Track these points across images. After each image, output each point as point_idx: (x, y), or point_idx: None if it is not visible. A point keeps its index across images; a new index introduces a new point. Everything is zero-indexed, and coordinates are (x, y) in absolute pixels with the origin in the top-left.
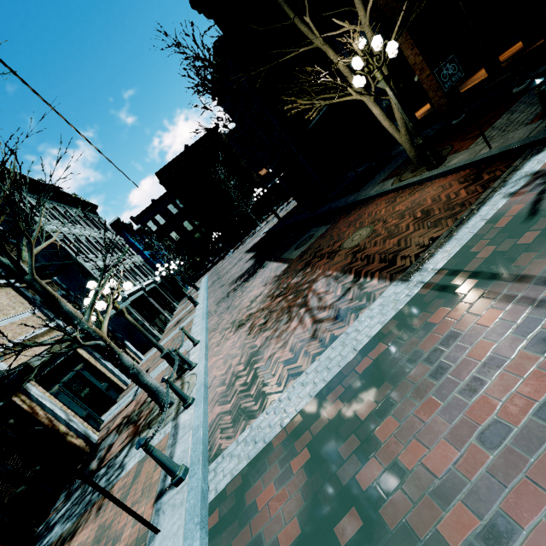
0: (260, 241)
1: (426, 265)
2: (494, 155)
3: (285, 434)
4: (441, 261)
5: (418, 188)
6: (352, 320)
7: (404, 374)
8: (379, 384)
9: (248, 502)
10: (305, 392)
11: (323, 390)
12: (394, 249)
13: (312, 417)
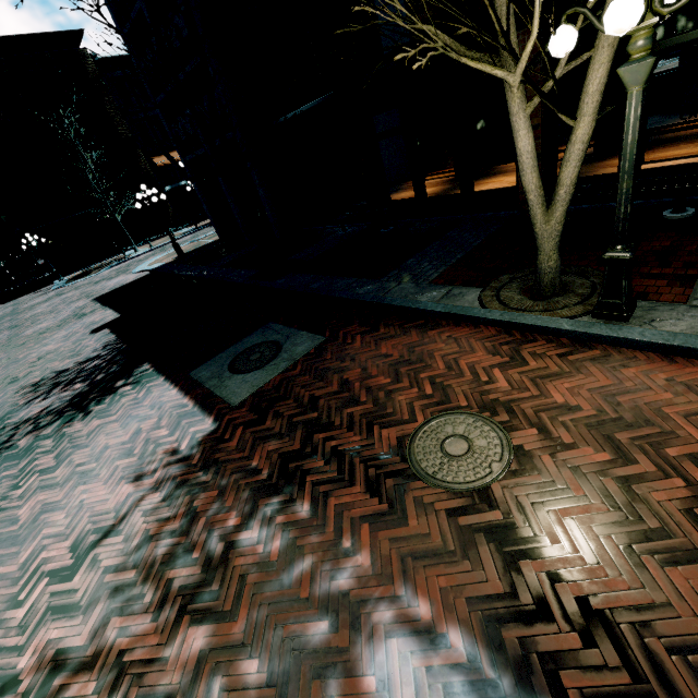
0: (134, 286)
1: None
2: None
3: None
4: None
5: (581, 349)
6: None
7: None
8: None
9: None
10: None
11: None
12: None
13: None
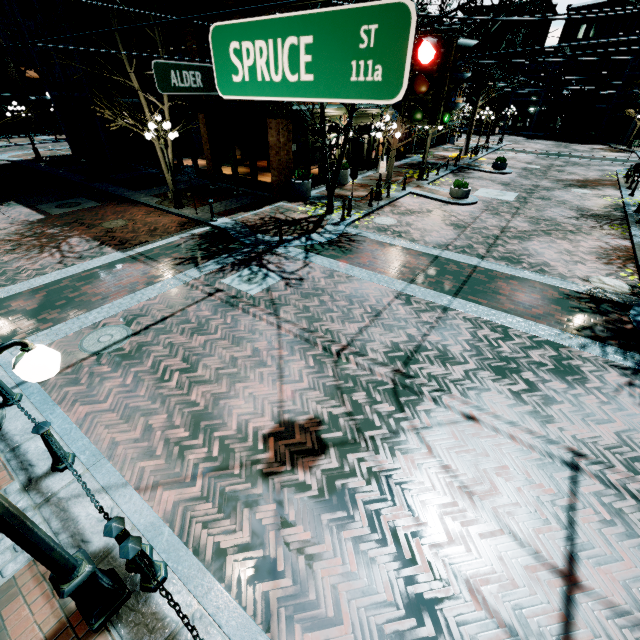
0: None
1: (136, 250)
2: (195, 219)
3: (32, 290)
4: (142, 250)
5: (165, 214)
6: (89, 260)
7: (102, 277)
8: (90, 278)
9: (6, 305)
10: (49, 279)
11: (61, 279)
12: (129, 239)
13: (51, 286)
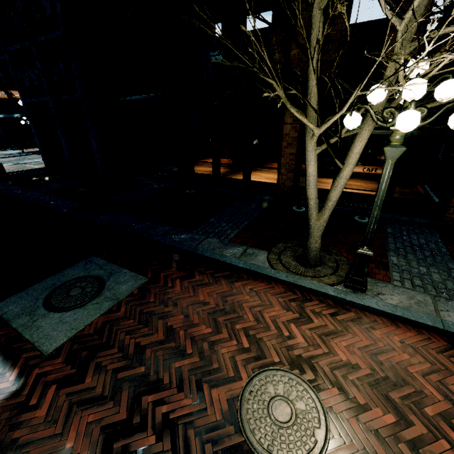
0: None
1: None
2: None
3: None
4: None
5: (343, 311)
6: None
7: None
8: None
9: None
10: None
11: None
12: None
13: None
